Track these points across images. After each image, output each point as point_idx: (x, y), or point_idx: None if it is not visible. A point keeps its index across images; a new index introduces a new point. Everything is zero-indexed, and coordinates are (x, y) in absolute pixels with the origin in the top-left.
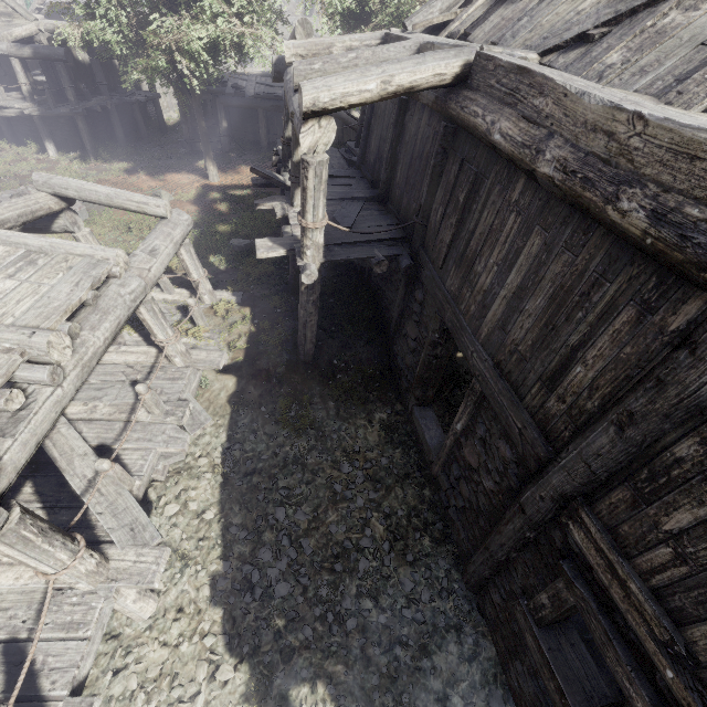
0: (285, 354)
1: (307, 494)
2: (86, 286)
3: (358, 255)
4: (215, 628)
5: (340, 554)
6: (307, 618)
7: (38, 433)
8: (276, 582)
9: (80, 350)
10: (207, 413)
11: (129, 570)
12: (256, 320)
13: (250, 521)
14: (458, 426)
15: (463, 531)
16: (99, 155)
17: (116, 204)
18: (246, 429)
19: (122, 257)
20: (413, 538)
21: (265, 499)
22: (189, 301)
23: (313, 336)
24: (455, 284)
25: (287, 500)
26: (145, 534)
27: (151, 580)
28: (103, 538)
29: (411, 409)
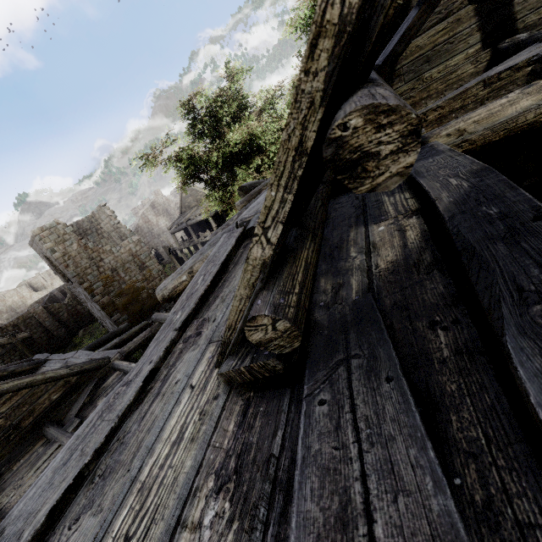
0: None
1: None
2: None
3: None
4: None
5: None
6: None
7: None
8: None
9: None
10: None
11: None
12: None
13: None
14: None
15: None
16: None
17: None
18: None
19: None
20: None
21: None
22: None
23: None
24: None
25: None
26: None
27: None
28: None
29: None
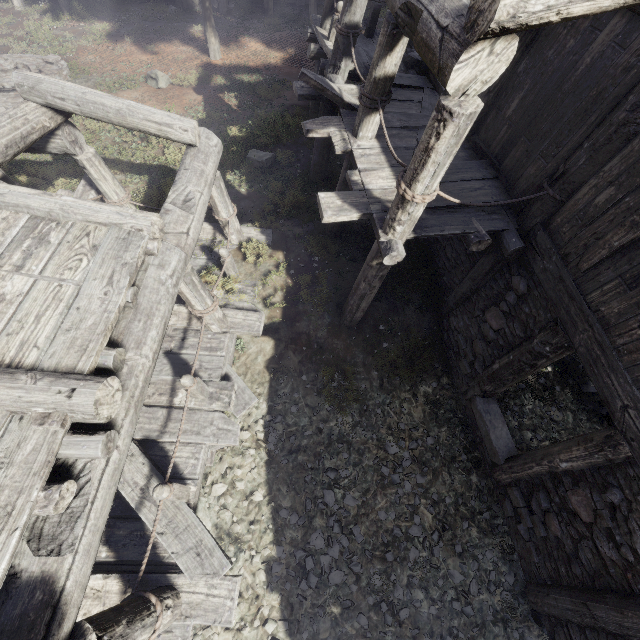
0: (327, 315)
1: (355, 477)
2: (123, 284)
3: (454, 229)
4: (274, 613)
5: (390, 542)
6: (361, 606)
7: (99, 526)
8: (329, 570)
9: (129, 384)
10: (251, 391)
11: (203, 605)
12: (292, 271)
13: (299, 505)
14: (564, 465)
15: (536, 555)
16: (74, 9)
17: (130, 125)
18: (287, 399)
19: (156, 224)
20: (461, 528)
21: (312, 481)
22: (221, 251)
23: (366, 306)
24: (614, 307)
25: (336, 485)
26: (212, 560)
27: (228, 620)
28: (167, 560)
29: (471, 397)
